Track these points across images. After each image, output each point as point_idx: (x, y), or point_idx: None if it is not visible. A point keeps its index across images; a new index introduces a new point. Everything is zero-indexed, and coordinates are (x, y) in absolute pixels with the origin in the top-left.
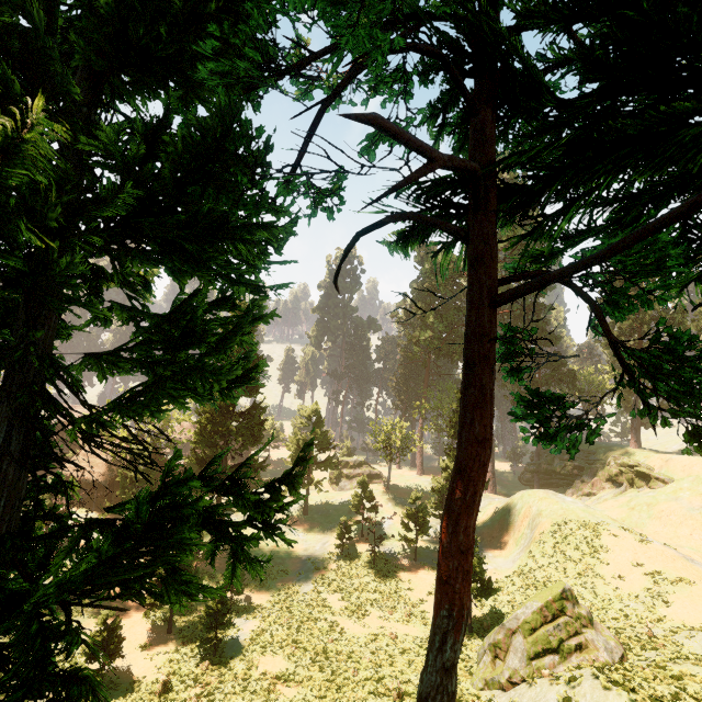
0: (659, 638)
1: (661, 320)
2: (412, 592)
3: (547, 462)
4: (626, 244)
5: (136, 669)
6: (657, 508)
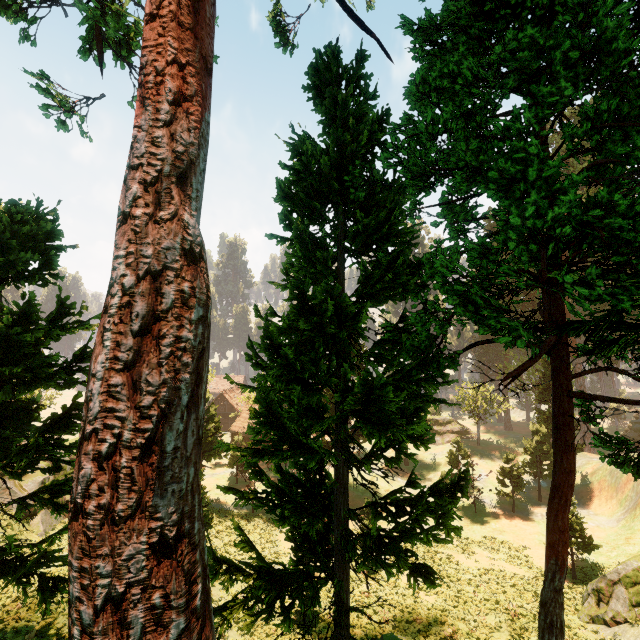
0: None
1: None
2: (514, 539)
3: None
4: (639, 404)
5: None
6: None
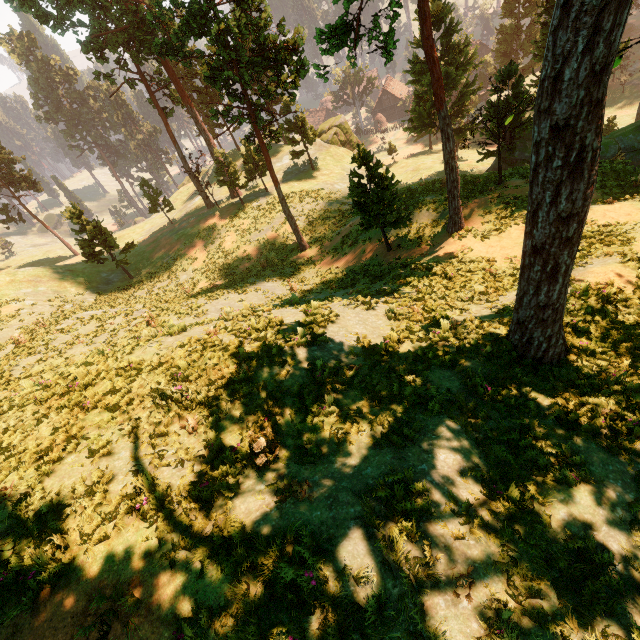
0: None
1: None
2: None
3: None
4: None
5: None
6: None
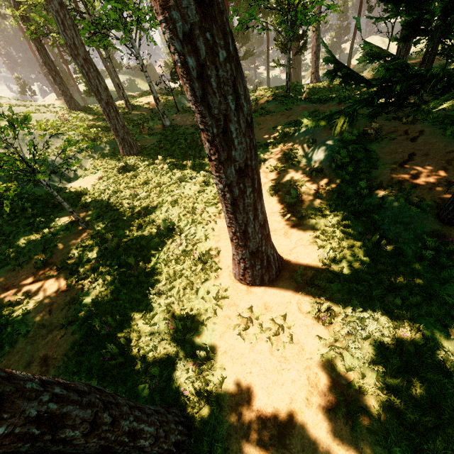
0: None
1: None
2: None
3: None
4: None
5: None
6: None
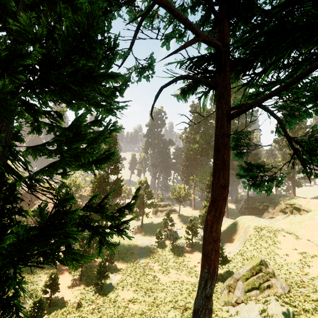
0: (306, 282)
1: (313, 126)
2: (191, 262)
3: (252, 203)
4: (302, 75)
5: (66, 297)
6: (304, 223)
